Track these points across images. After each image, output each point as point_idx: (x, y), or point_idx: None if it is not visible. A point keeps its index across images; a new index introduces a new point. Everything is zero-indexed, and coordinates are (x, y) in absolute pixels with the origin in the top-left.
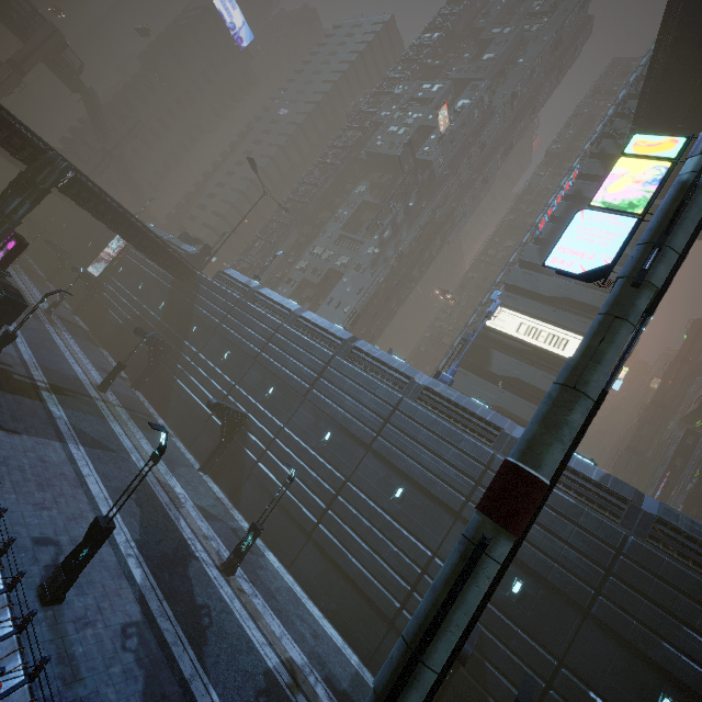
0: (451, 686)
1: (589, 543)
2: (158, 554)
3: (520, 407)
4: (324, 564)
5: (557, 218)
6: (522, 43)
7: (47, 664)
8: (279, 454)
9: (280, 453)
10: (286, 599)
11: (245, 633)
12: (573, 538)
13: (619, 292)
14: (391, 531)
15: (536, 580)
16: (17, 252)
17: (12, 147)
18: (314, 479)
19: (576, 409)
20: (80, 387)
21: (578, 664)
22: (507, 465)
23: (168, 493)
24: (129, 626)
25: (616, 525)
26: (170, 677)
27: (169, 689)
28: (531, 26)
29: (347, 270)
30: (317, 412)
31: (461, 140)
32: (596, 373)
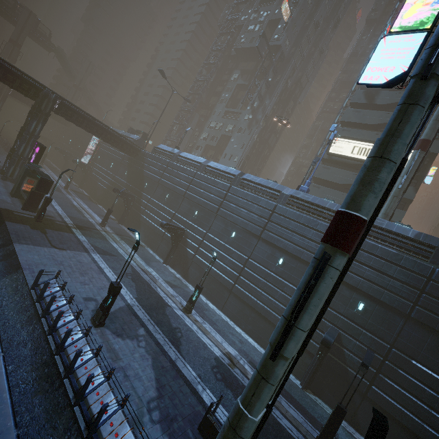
0: (323, 363)
1: (408, 276)
2: (148, 304)
3: None
4: (241, 306)
5: None
6: None
7: (102, 352)
8: (206, 249)
9: (207, 248)
10: (222, 325)
11: (201, 340)
12: (396, 274)
13: (412, 86)
14: (278, 283)
15: (373, 301)
16: (41, 153)
17: (24, 90)
18: (229, 260)
19: (383, 170)
20: (91, 225)
21: (403, 346)
22: (338, 213)
23: (148, 275)
24: (140, 337)
25: (427, 263)
26: (165, 359)
27: (165, 364)
28: None
29: (233, 133)
30: (225, 222)
31: (300, 24)
32: (396, 144)
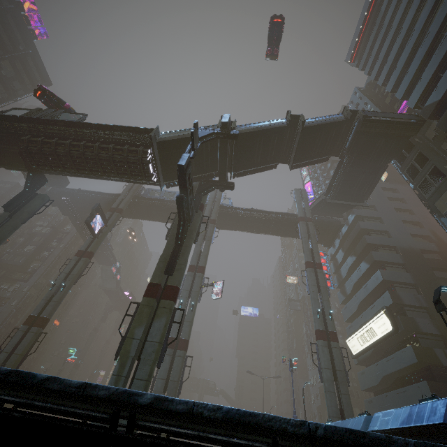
0: None
1: None
2: None
3: (397, 398)
4: None
5: (336, 271)
6: None
7: None
8: None
9: None
10: None
11: None
12: None
13: None
14: None
15: None
16: None
17: None
18: None
19: None
20: None
21: None
22: None
23: None
24: None
25: None
26: None
27: None
28: None
29: None
30: None
31: None
32: None
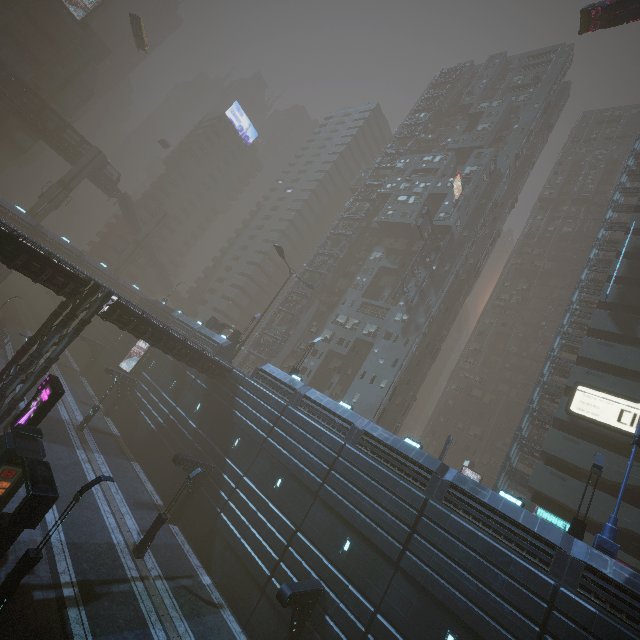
0: None
1: None
2: None
3: None
4: None
5: (620, 278)
6: (512, 112)
7: None
8: None
9: None
10: None
11: None
12: None
13: None
14: None
15: None
16: (50, 404)
17: (54, 285)
18: None
19: None
20: (114, 564)
21: None
22: None
23: None
24: None
25: None
26: None
27: None
28: (517, 97)
29: (376, 339)
30: (422, 593)
31: (473, 203)
32: None
